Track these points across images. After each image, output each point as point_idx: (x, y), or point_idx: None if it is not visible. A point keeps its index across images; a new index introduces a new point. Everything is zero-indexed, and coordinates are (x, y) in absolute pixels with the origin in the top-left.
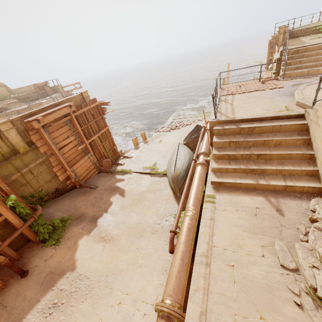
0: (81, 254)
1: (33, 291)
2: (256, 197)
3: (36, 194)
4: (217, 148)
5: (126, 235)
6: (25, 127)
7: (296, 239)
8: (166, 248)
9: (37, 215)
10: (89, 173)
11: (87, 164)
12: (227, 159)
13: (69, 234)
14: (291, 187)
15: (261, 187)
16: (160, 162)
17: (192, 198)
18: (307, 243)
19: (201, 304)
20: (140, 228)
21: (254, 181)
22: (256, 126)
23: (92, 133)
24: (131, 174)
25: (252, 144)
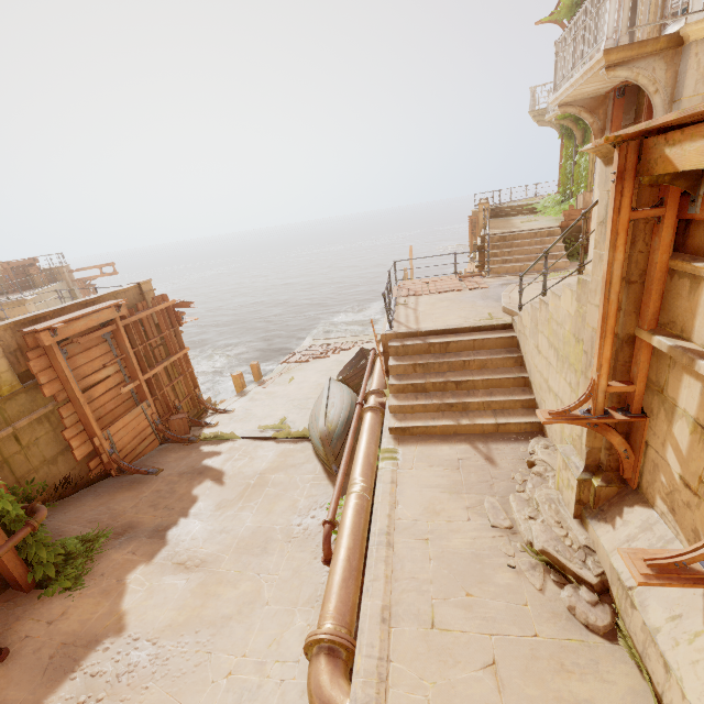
0: (136, 601)
1: (24, 687)
2: (458, 446)
3: (20, 490)
4: (395, 375)
5: (233, 552)
6: (20, 342)
7: (511, 492)
8: (316, 564)
9: (39, 522)
10: (141, 444)
11: (138, 425)
12: (413, 392)
13: (104, 566)
14: (504, 425)
15: (465, 431)
16: (294, 416)
17: (361, 464)
18: (524, 493)
19: (383, 596)
20: (262, 537)
21: (454, 422)
22: (450, 340)
23: (154, 361)
24: (234, 441)
25: (447, 367)
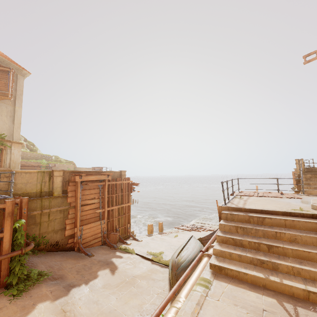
0: None
1: None
2: (265, 297)
3: (38, 239)
4: (223, 231)
5: None
6: (70, 179)
7: None
8: None
9: (26, 250)
10: (94, 240)
11: (96, 230)
12: (233, 245)
13: (35, 292)
14: (315, 295)
15: (274, 287)
16: (168, 253)
17: (187, 288)
18: None
19: None
20: None
21: (262, 275)
22: (265, 216)
23: (115, 204)
24: (132, 254)
25: (262, 234)
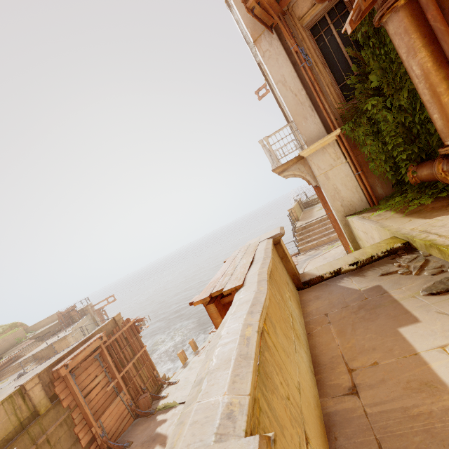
0: None
1: None
2: None
3: None
4: None
5: None
6: (51, 377)
7: None
8: None
9: None
10: (122, 423)
11: (118, 410)
12: None
13: None
14: None
15: None
16: None
17: None
18: None
19: None
20: None
21: None
22: None
23: (126, 361)
24: (175, 408)
25: None
